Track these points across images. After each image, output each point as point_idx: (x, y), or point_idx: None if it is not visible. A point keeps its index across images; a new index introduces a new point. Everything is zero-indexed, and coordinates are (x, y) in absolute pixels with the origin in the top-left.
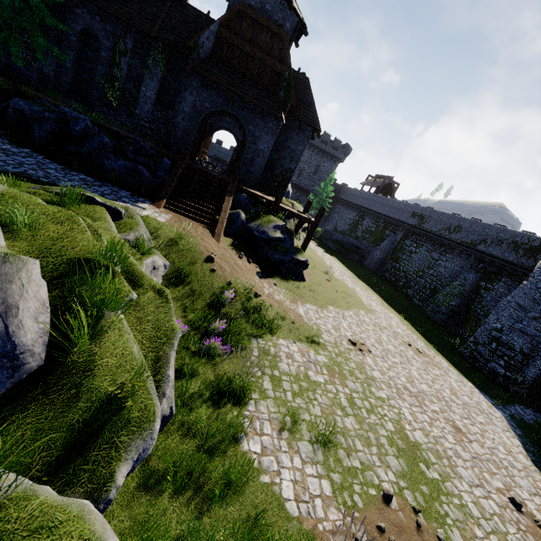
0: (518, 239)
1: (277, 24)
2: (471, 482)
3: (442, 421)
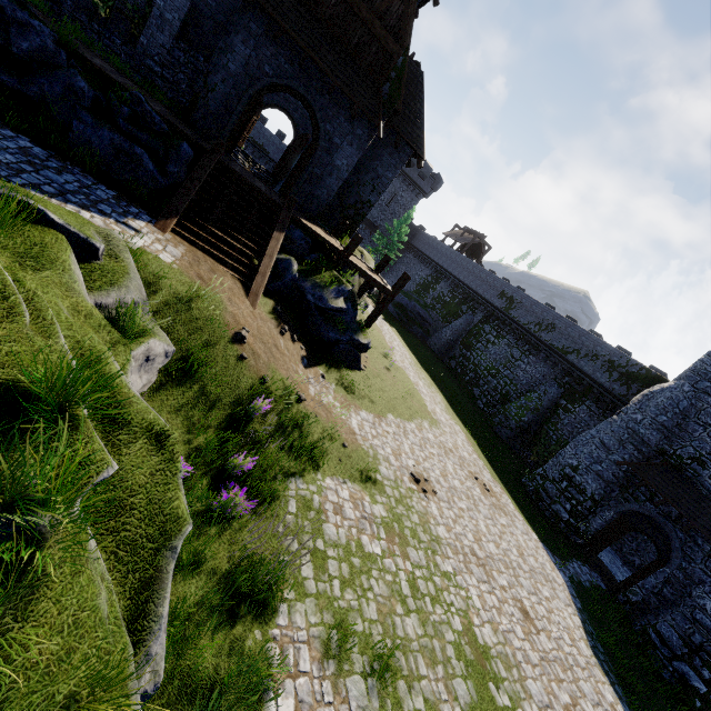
0: (616, 359)
1: None
2: (540, 701)
3: (511, 603)
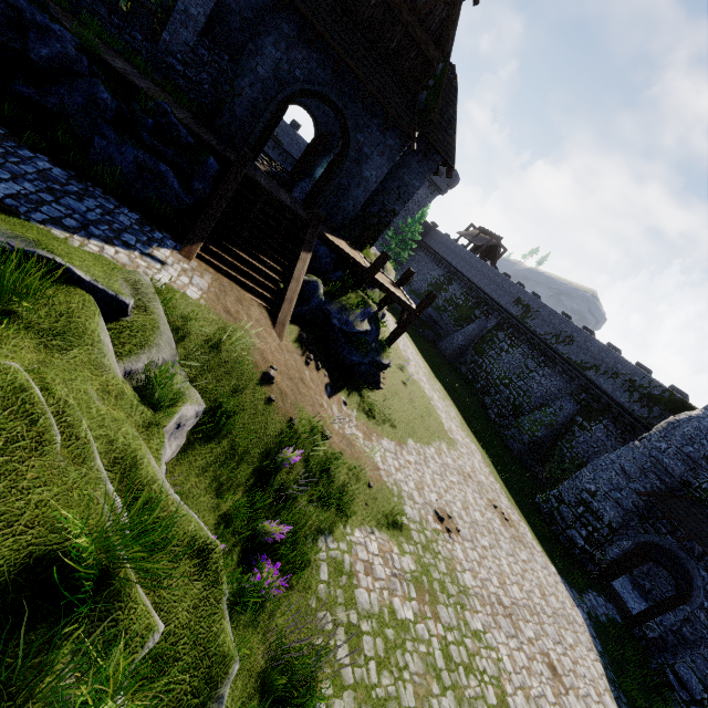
0: (637, 379)
1: None
2: None
3: (539, 659)
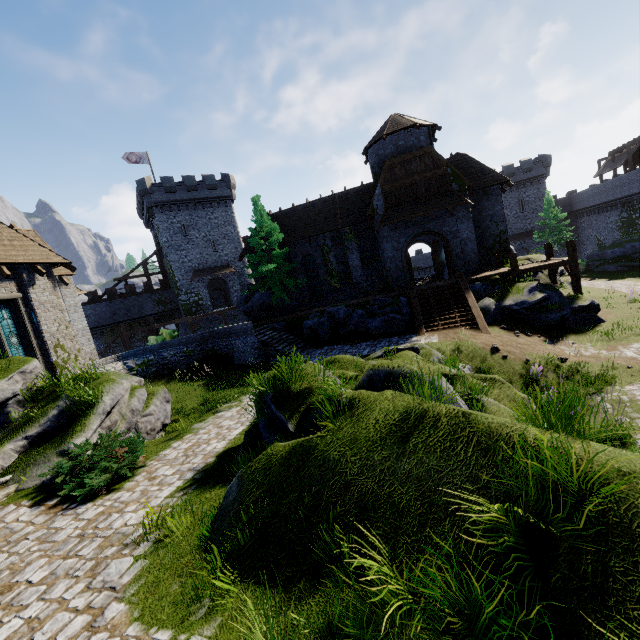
0: None
1: (414, 145)
2: None
3: None
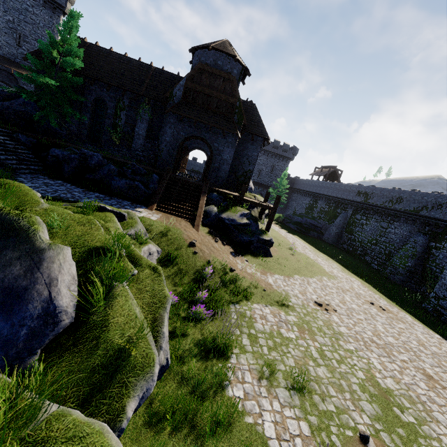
0: None
1: (227, 72)
2: None
3: (412, 369)
